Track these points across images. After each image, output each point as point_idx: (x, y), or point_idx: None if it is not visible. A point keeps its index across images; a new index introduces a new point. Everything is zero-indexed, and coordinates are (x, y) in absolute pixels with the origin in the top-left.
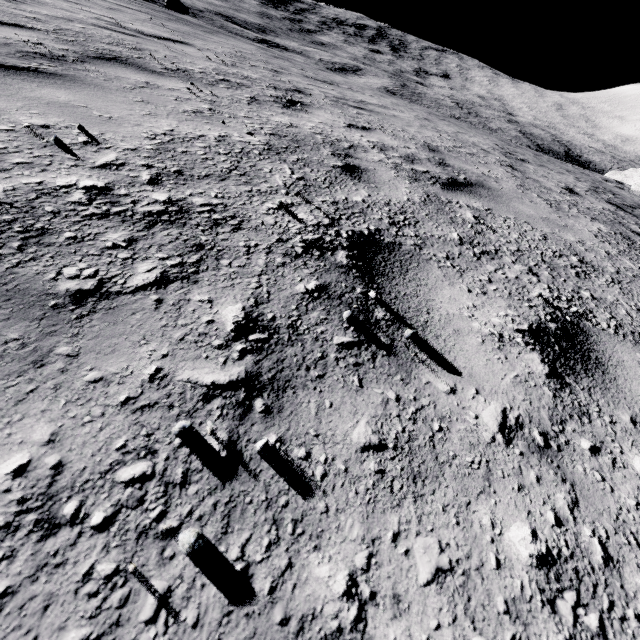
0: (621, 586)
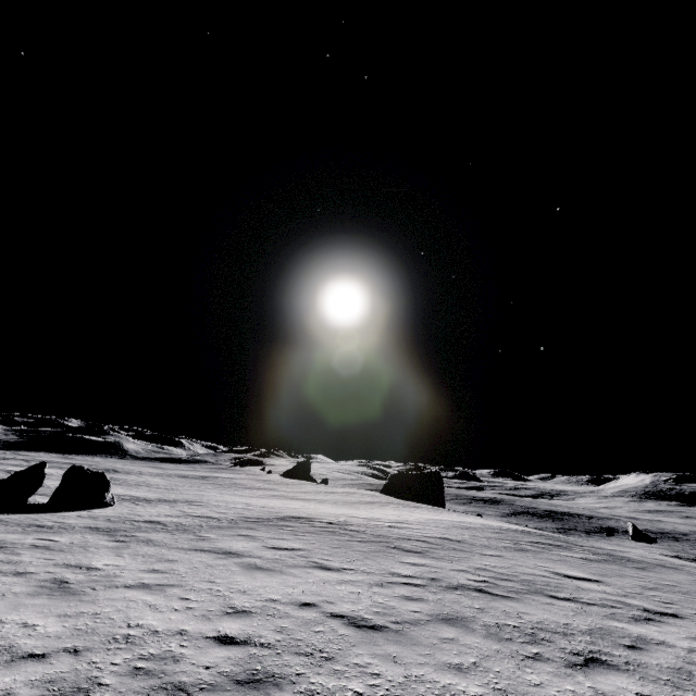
0: None
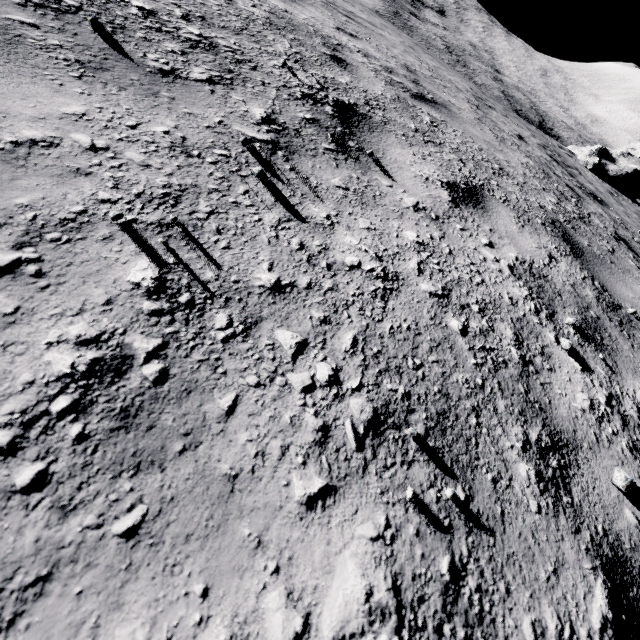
0: (453, 260)
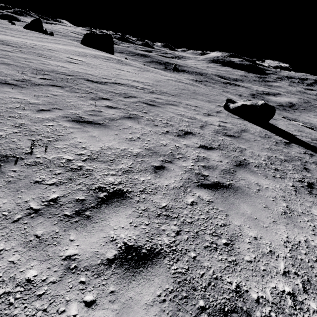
0: None
